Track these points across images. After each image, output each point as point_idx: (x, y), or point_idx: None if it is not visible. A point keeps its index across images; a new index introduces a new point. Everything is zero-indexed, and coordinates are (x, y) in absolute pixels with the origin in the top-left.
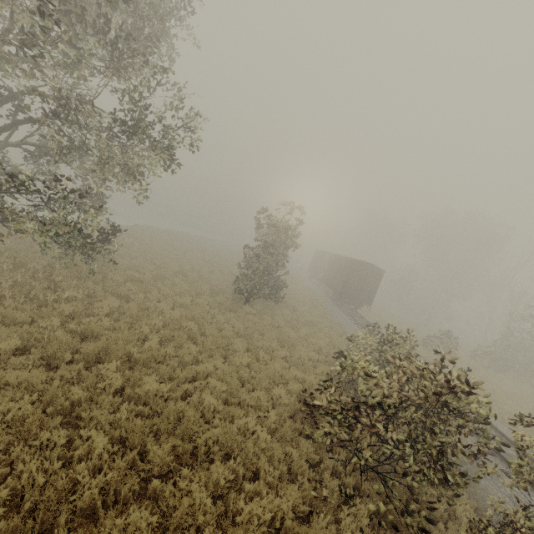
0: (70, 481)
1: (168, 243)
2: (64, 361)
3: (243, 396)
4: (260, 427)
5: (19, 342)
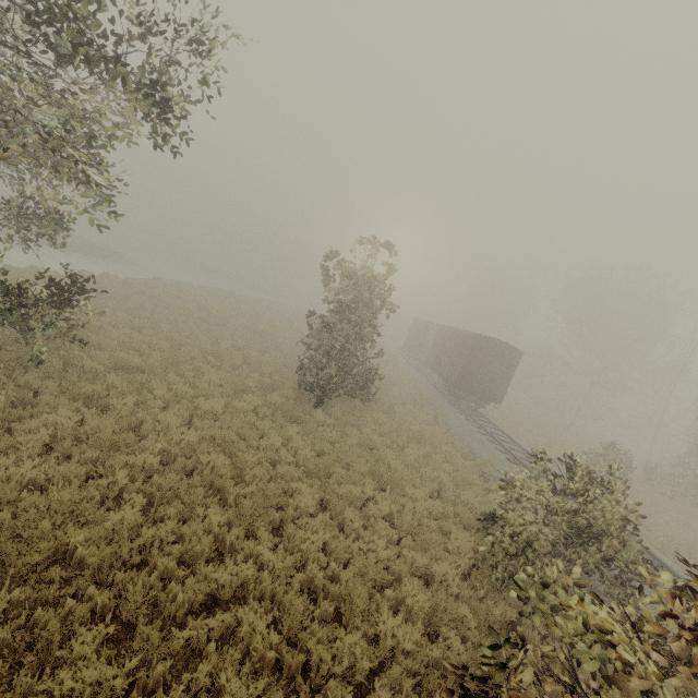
0: None
1: (200, 305)
2: None
3: (315, 652)
4: None
5: None
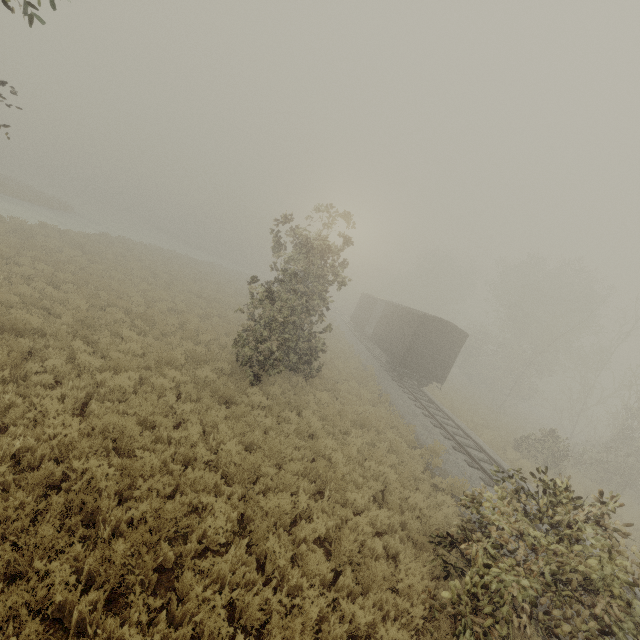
0: None
1: (146, 265)
2: None
3: None
4: None
5: None
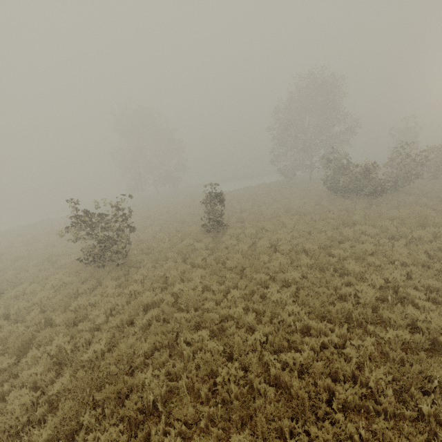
0: None
1: None
2: None
3: None
4: None
5: None
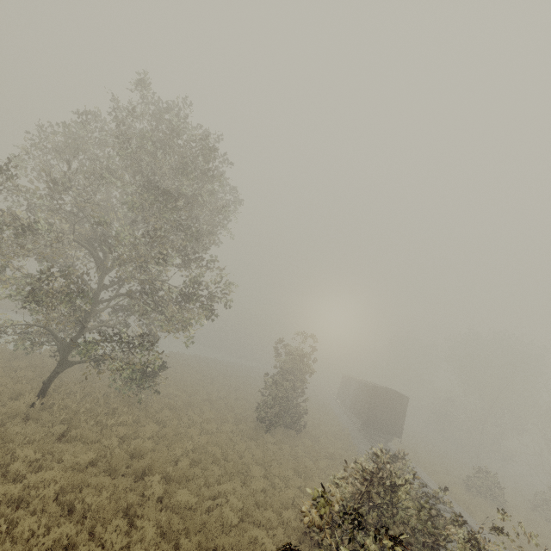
0: None
1: (197, 370)
2: (120, 474)
3: (256, 515)
4: (268, 538)
5: (94, 455)
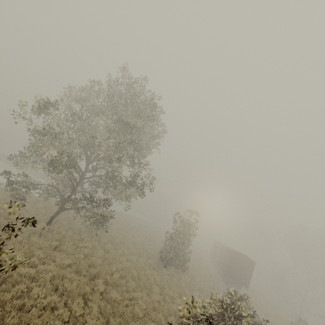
0: (82, 322)
1: (129, 223)
2: (82, 275)
3: (153, 315)
4: None
5: (71, 261)
